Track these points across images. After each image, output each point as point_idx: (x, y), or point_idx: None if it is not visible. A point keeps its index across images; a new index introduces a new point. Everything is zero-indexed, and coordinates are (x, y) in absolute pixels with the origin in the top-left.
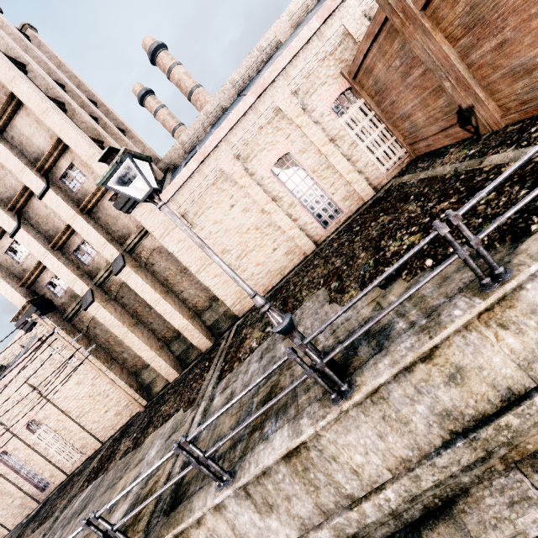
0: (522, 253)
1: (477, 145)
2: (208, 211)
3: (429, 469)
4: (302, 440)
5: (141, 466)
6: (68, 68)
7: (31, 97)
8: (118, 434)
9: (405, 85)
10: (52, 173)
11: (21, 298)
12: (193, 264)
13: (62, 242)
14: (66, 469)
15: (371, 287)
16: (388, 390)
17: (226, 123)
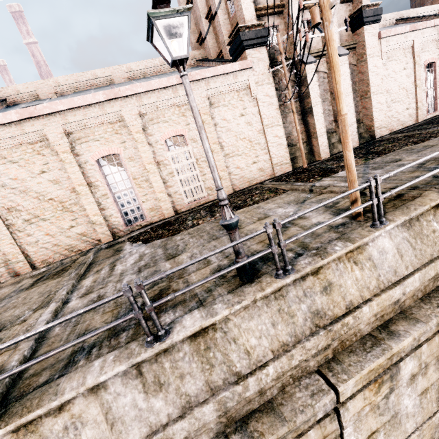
0: None
1: None
2: (394, 61)
3: None
4: None
5: None
6: None
7: None
8: (275, 179)
9: None
10: None
11: (254, 17)
12: (374, 86)
13: None
14: (176, 207)
15: None
16: None
17: (429, 22)
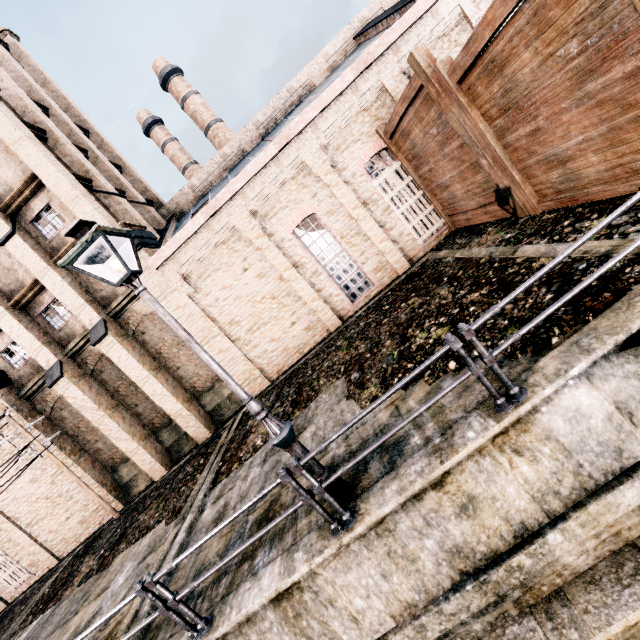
0: (538, 372)
1: (513, 228)
2: (215, 274)
3: (436, 617)
4: (294, 580)
5: (104, 598)
6: (55, 87)
7: (1, 121)
8: (81, 548)
9: (443, 154)
10: (21, 214)
11: None
12: (194, 336)
13: (27, 300)
14: (7, 595)
15: (378, 402)
16: (395, 521)
17: (243, 174)
